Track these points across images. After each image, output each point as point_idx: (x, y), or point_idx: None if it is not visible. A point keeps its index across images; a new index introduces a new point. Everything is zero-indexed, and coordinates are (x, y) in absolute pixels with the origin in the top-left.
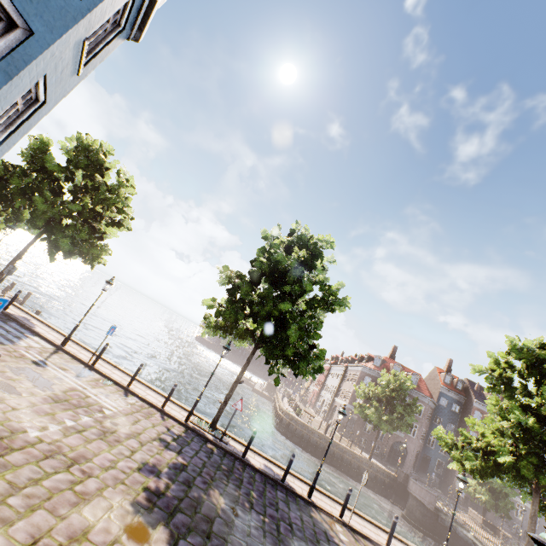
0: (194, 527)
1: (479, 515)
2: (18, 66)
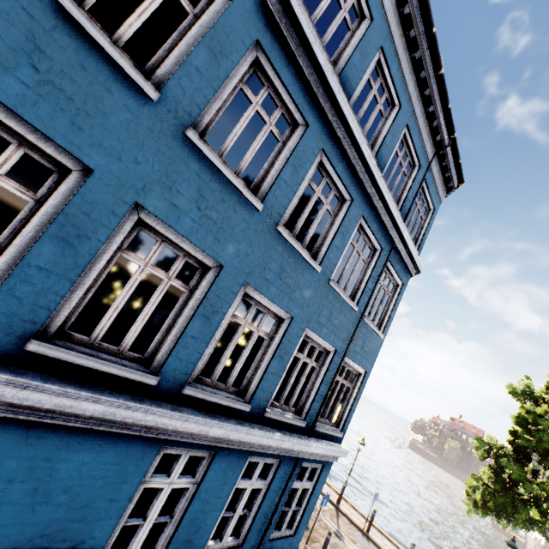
0: None
1: None
2: (361, 391)
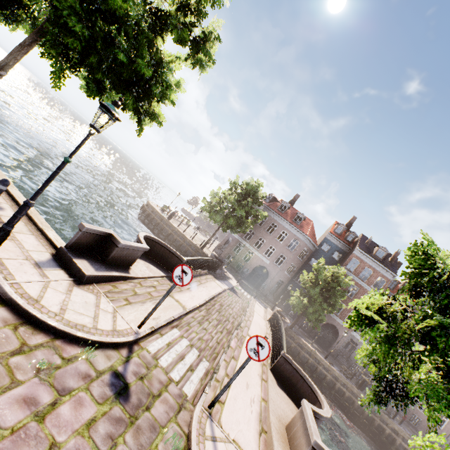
0: None
1: (276, 308)
2: None
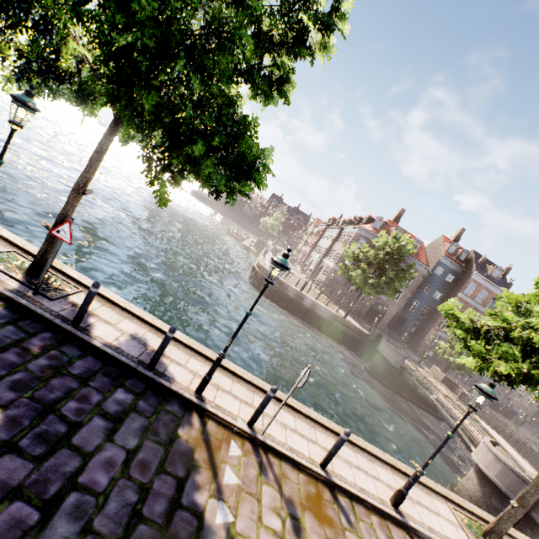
0: None
1: (441, 373)
2: None
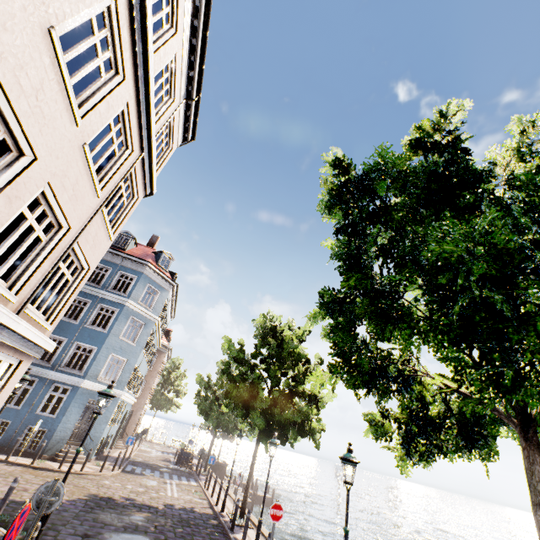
0: (100, 504)
1: None
2: (96, 356)
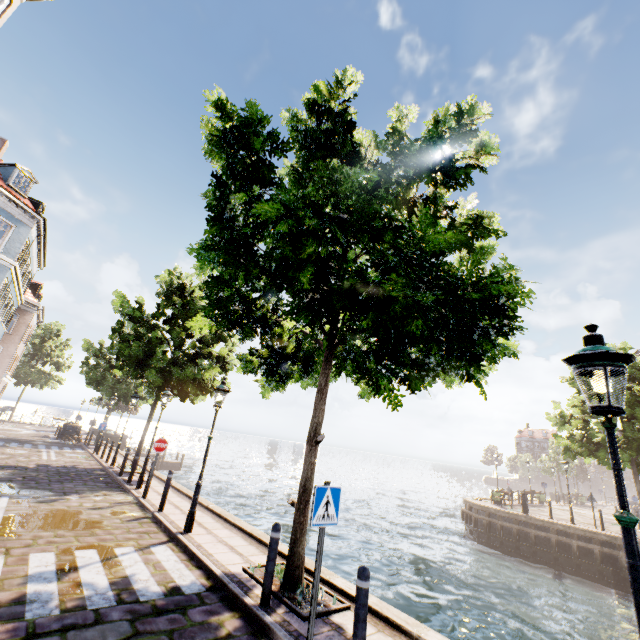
0: None
1: None
2: None
